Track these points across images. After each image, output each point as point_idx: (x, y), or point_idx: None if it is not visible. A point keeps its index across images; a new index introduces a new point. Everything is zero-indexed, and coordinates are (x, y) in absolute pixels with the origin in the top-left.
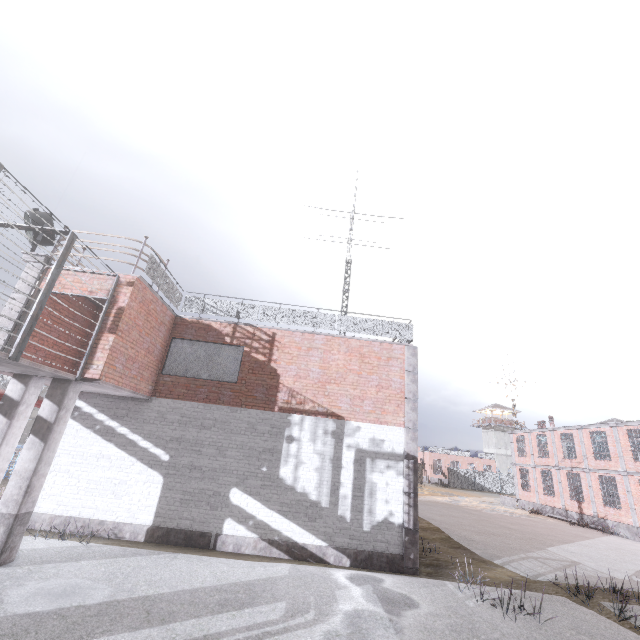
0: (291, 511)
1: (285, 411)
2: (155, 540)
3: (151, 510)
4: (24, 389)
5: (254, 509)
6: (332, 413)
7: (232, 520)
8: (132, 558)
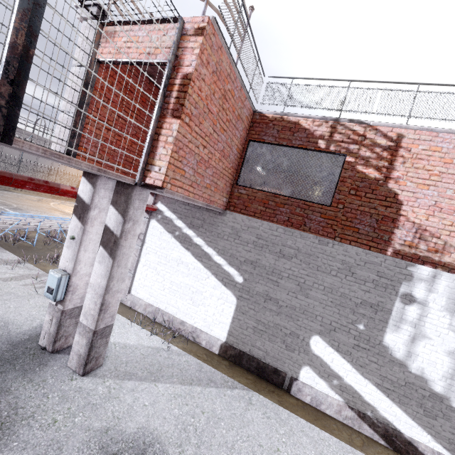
0: (396, 391)
1: (404, 257)
2: (228, 357)
3: (224, 327)
4: (92, 191)
5: (341, 369)
6: None
7: (311, 370)
8: (206, 390)
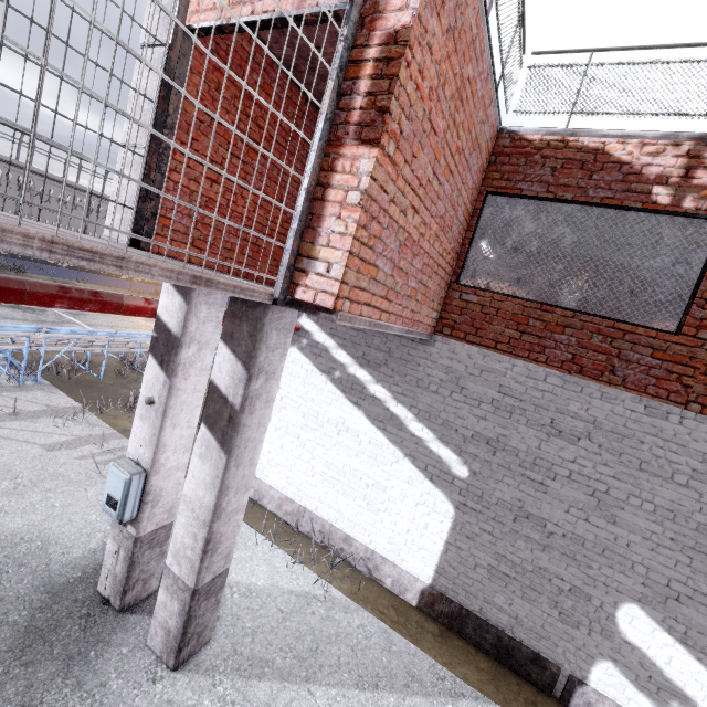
0: None
1: None
2: (436, 616)
3: (429, 558)
4: (184, 309)
5: (690, 681)
6: None
7: (617, 670)
8: (407, 704)
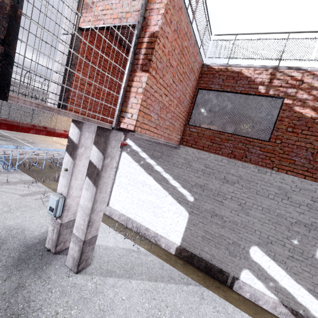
0: None
1: None
2: (182, 257)
3: (179, 234)
4: (79, 133)
5: (276, 274)
6: None
7: (250, 272)
8: (168, 286)
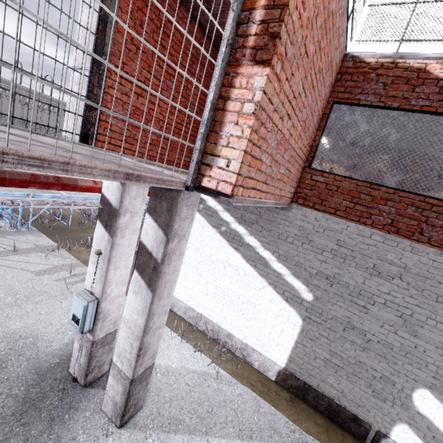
0: None
1: None
2: (287, 387)
3: (283, 351)
4: (120, 189)
5: None
6: None
7: (410, 430)
8: None
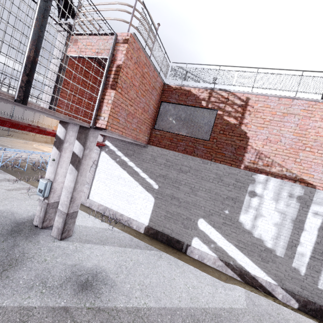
0: (246, 248)
1: (250, 170)
2: (149, 235)
3: (147, 216)
4: (65, 132)
5: (215, 237)
6: (301, 179)
7: (198, 239)
8: (134, 250)
